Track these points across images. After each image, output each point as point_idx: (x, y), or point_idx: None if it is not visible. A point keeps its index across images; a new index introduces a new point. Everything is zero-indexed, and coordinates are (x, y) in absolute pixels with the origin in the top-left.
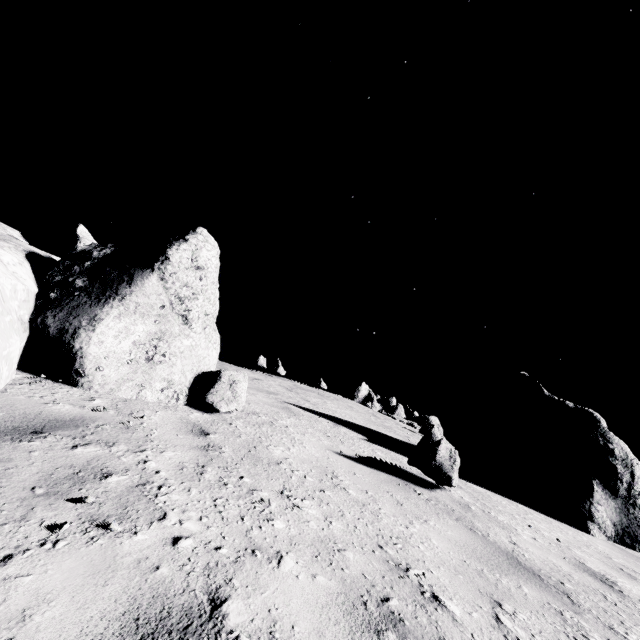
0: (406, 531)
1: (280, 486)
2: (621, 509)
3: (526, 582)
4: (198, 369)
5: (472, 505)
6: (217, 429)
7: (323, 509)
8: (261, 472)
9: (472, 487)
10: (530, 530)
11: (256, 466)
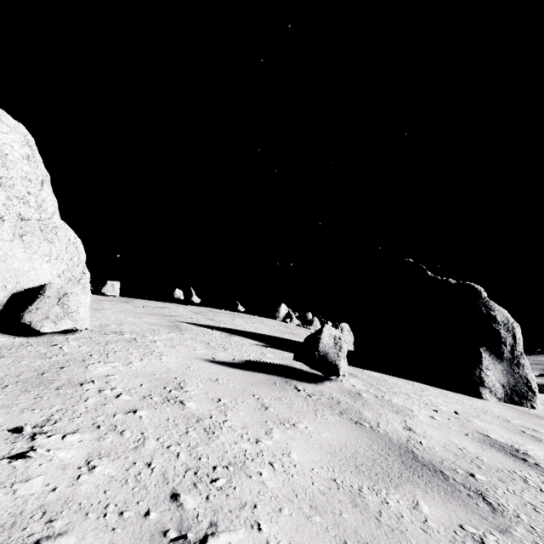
0: (252, 449)
1: (39, 418)
2: (507, 370)
3: (425, 491)
4: (16, 286)
5: (364, 392)
6: (14, 353)
7: (101, 444)
8: (22, 401)
9: (368, 374)
10: (427, 408)
11: (24, 393)
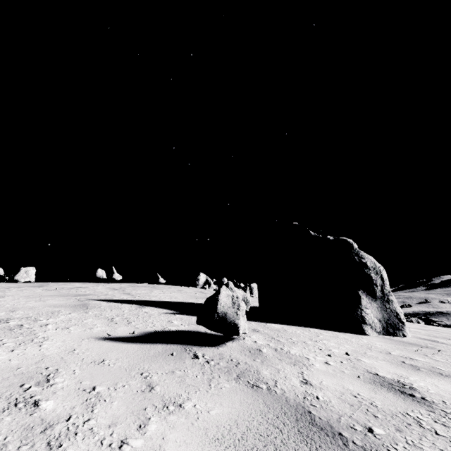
0: None
1: None
2: (381, 307)
3: None
4: None
5: (264, 347)
6: None
7: None
8: None
9: (270, 327)
10: (322, 353)
11: None
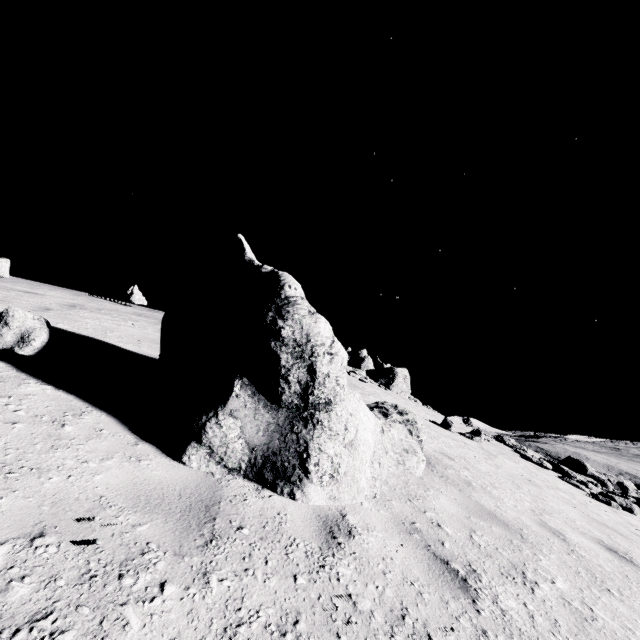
0: None
1: None
2: (280, 426)
3: None
4: None
5: None
6: None
7: None
8: None
9: (2, 386)
10: None
11: None
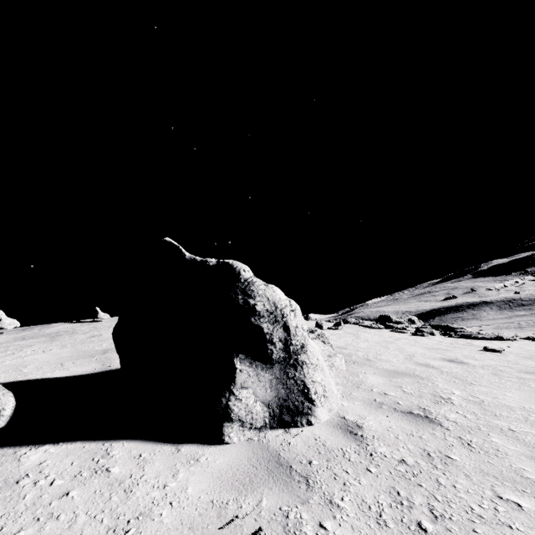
0: None
1: None
2: (279, 378)
3: None
4: None
5: None
6: None
7: None
8: None
9: (4, 470)
10: None
11: None
